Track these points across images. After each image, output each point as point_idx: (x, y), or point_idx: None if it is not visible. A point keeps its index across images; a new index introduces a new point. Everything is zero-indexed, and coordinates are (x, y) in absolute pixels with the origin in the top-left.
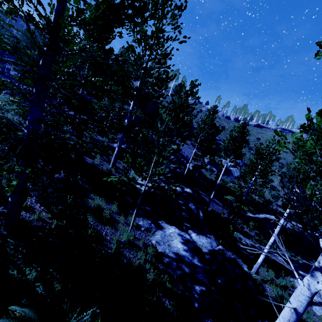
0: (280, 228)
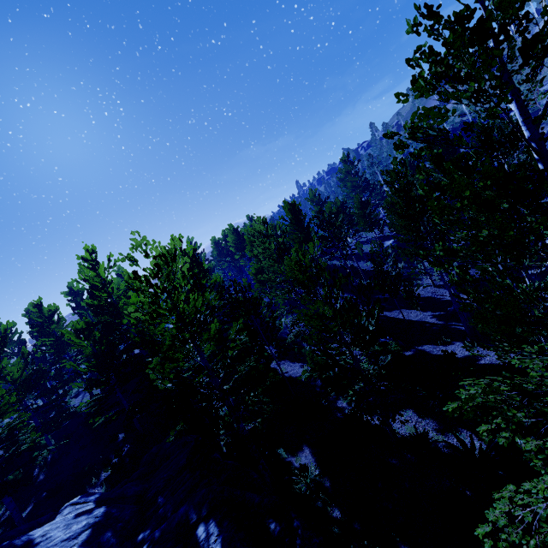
0: None
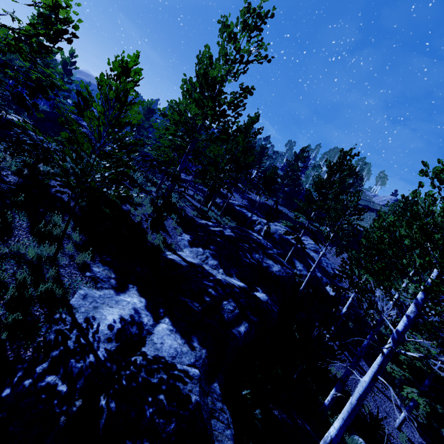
0: (359, 398)
